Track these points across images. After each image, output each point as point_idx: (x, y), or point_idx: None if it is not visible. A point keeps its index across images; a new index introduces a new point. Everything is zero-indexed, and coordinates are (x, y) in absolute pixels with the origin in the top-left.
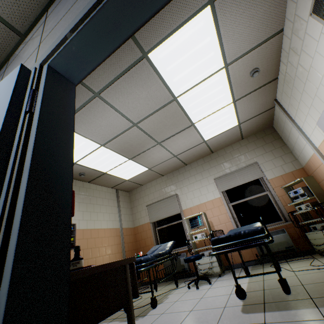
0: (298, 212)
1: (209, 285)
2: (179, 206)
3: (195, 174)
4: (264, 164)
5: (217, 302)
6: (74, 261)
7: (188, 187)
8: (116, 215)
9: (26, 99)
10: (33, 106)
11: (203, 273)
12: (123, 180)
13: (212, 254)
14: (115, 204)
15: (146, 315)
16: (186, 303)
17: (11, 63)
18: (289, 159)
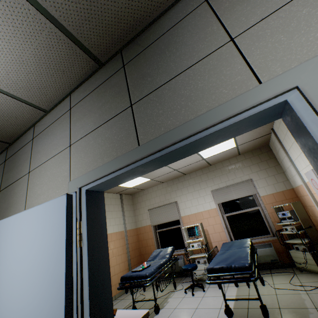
0: (284, 233)
1: (203, 292)
2: (178, 213)
3: (193, 184)
4: (258, 181)
5: (210, 317)
6: None
7: (186, 195)
8: (120, 219)
9: (74, 230)
10: (81, 241)
11: (198, 277)
12: (127, 188)
13: (207, 282)
14: (119, 208)
15: None
16: (184, 312)
17: (38, 135)
18: (281, 179)
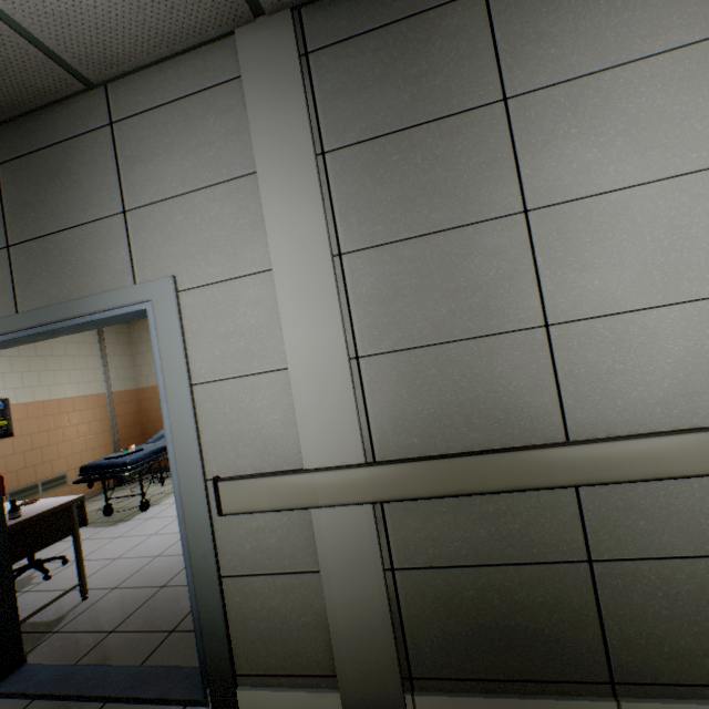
0: None
1: None
2: None
3: None
4: None
5: None
6: (13, 513)
7: None
8: (98, 372)
9: None
10: None
11: None
12: None
13: None
14: (95, 351)
15: (130, 519)
16: None
17: None
18: None
